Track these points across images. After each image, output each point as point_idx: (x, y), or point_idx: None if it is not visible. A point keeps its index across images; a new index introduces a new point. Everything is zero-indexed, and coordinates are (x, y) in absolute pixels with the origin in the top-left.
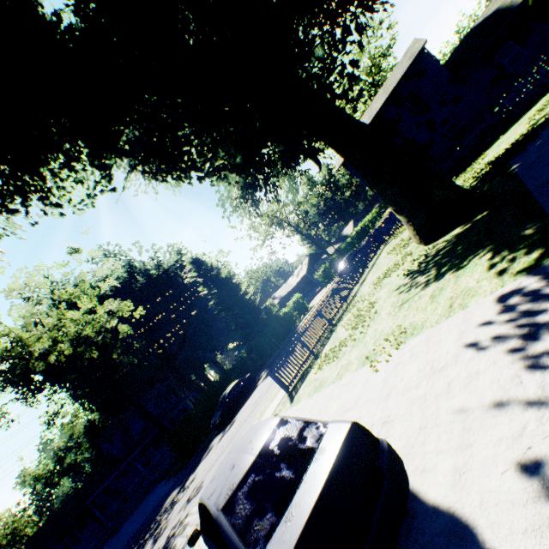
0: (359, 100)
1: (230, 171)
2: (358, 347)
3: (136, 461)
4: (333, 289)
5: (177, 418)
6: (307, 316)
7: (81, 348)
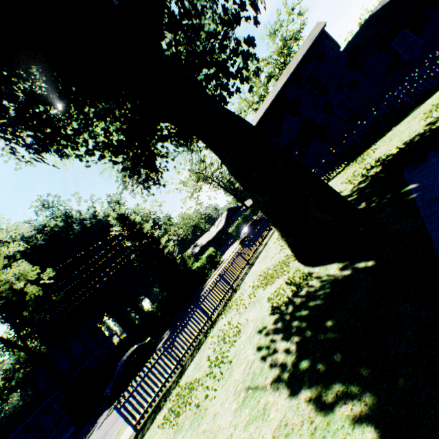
0: (272, 78)
1: (110, 150)
2: None
3: (54, 403)
4: (219, 275)
5: (102, 355)
6: (215, 274)
7: None
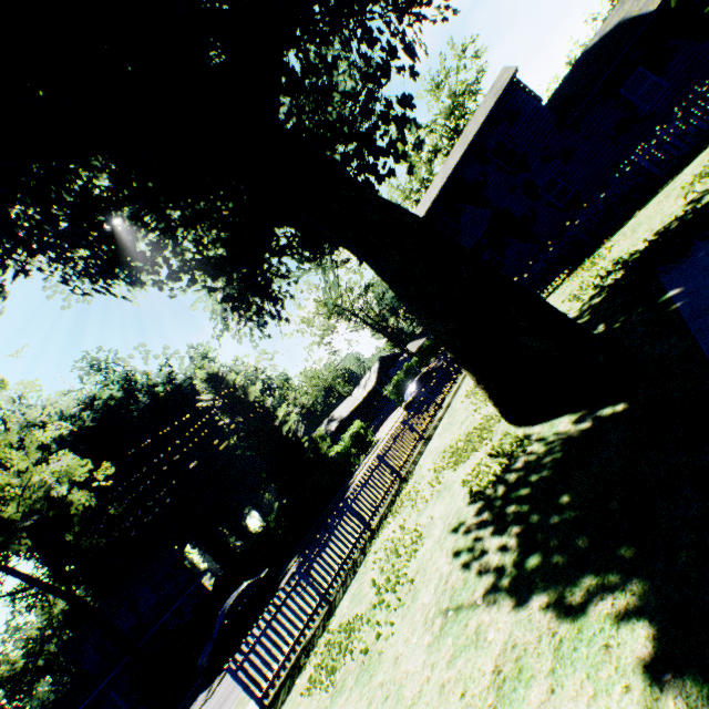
0: (439, 152)
1: (205, 271)
2: (359, 704)
3: (112, 690)
4: (378, 457)
5: (187, 606)
6: (366, 462)
7: (0, 538)
